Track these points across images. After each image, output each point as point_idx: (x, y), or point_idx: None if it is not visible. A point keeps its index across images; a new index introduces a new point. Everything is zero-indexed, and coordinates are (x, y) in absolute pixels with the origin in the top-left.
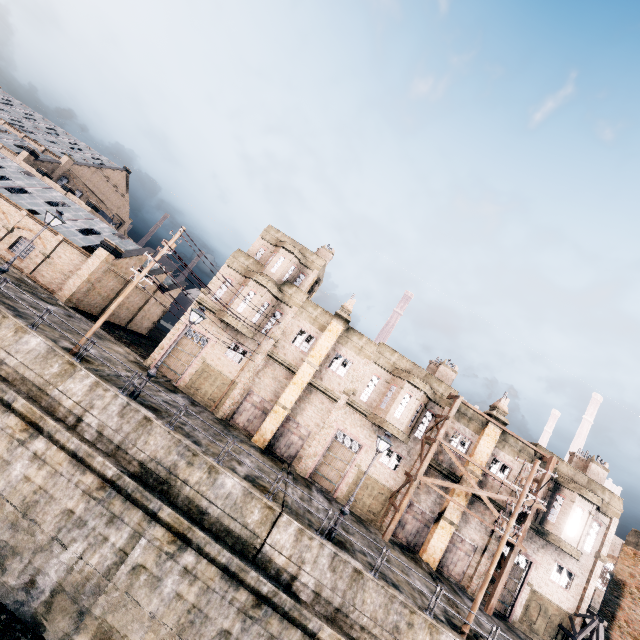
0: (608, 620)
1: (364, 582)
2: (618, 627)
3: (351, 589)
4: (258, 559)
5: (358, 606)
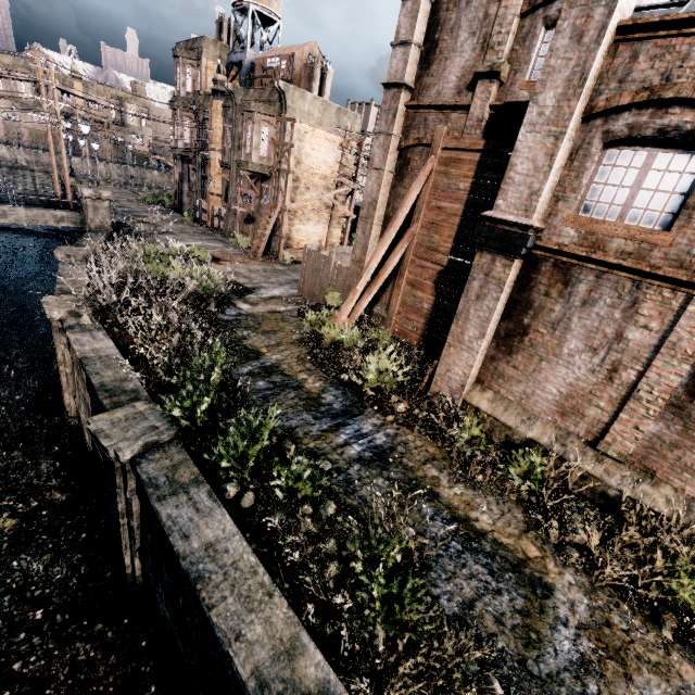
0: None
1: (40, 154)
2: None
3: (37, 157)
4: (1, 160)
5: (42, 160)
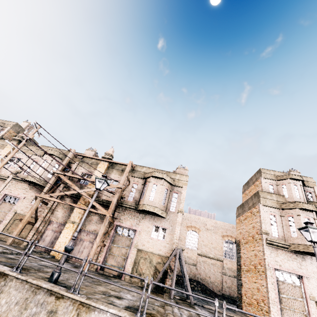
0: (239, 271)
1: None
2: (243, 271)
3: None
4: None
5: None
